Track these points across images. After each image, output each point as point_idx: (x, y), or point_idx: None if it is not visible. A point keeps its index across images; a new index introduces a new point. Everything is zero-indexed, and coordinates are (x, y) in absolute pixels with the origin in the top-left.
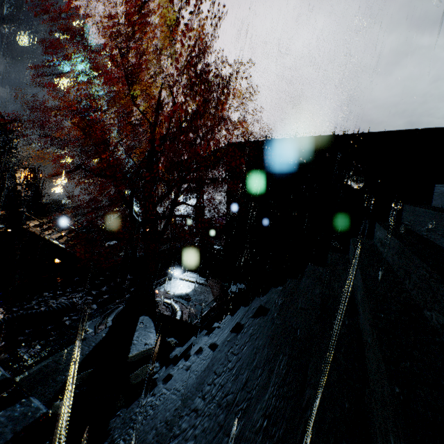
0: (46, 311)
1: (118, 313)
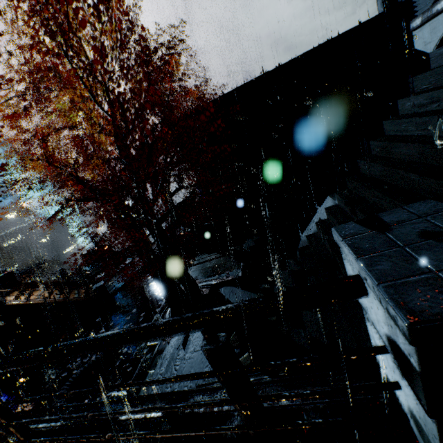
0: (101, 355)
1: (172, 316)
